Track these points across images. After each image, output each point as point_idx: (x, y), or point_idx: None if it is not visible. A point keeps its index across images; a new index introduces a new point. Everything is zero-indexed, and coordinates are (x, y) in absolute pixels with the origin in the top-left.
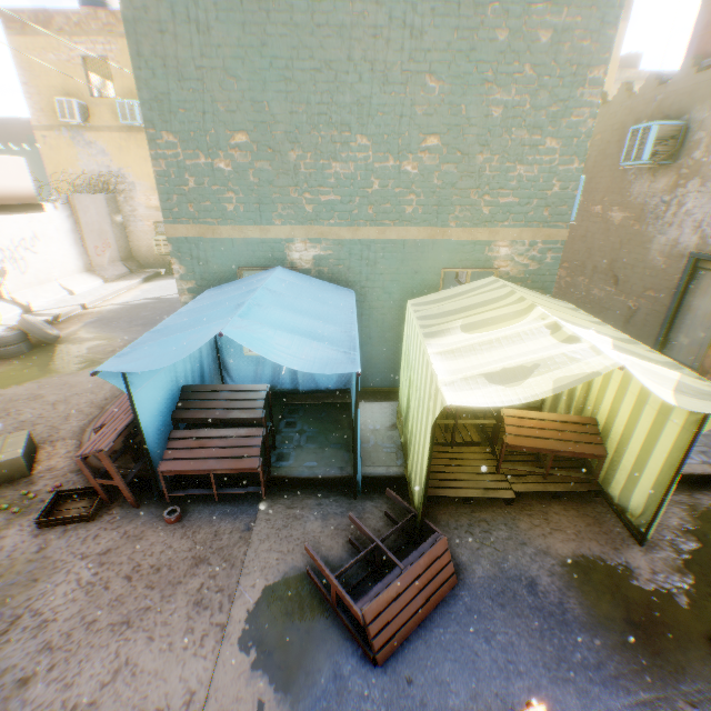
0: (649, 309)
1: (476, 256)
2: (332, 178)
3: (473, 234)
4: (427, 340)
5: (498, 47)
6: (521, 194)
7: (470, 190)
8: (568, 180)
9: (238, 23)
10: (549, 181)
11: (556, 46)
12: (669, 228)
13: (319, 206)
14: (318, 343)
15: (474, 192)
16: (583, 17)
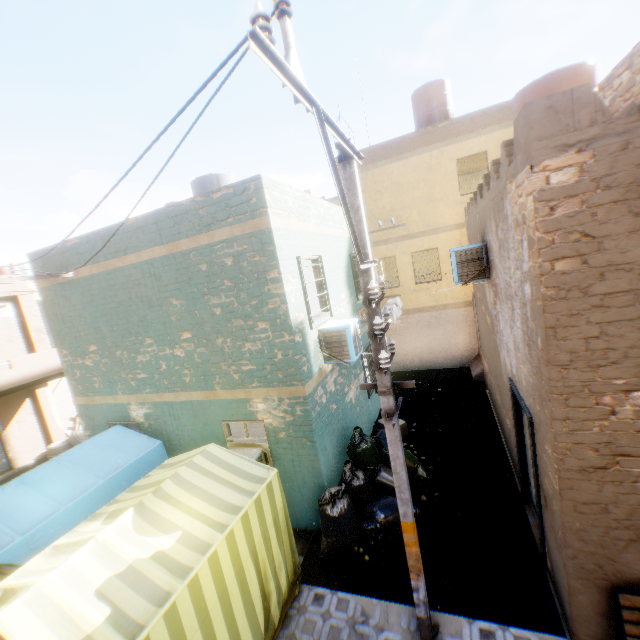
0: (512, 434)
1: (242, 410)
2: (141, 364)
3: (234, 394)
4: (82, 523)
5: (204, 273)
6: (256, 363)
7: (220, 363)
8: (287, 349)
9: (81, 292)
10: (273, 351)
11: (238, 264)
12: (501, 345)
13: (138, 381)
14: (3, 527)
15: (224, 364)
16: (248, 243)
